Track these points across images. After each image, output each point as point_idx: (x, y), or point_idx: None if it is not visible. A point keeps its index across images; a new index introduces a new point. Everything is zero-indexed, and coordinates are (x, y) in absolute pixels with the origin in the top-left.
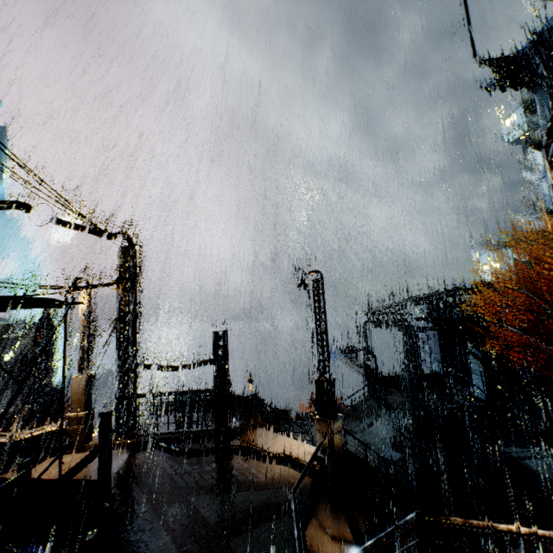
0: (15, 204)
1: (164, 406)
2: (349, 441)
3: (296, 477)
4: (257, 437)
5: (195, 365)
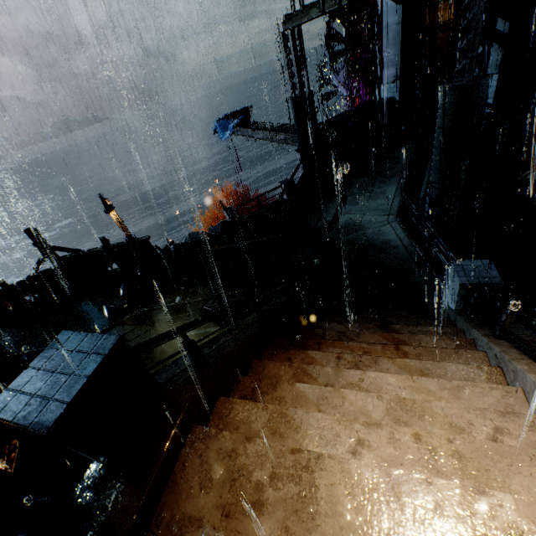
0: None
1: None
2: None
3: None
4: None
5: None
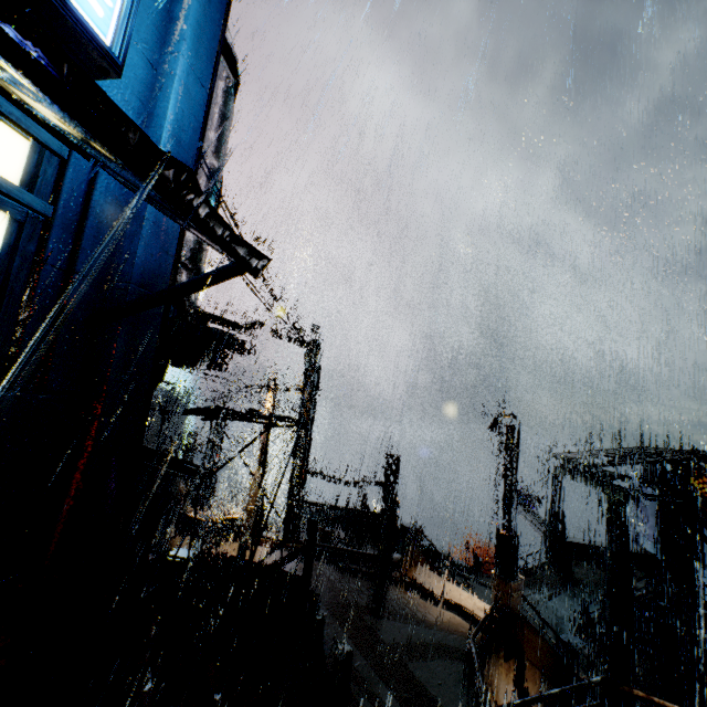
0: (257, 325)
1: (322, 517)
2: (525, 609)
3: (466, 628)
4: (421, 576)
5: (363, 484)
